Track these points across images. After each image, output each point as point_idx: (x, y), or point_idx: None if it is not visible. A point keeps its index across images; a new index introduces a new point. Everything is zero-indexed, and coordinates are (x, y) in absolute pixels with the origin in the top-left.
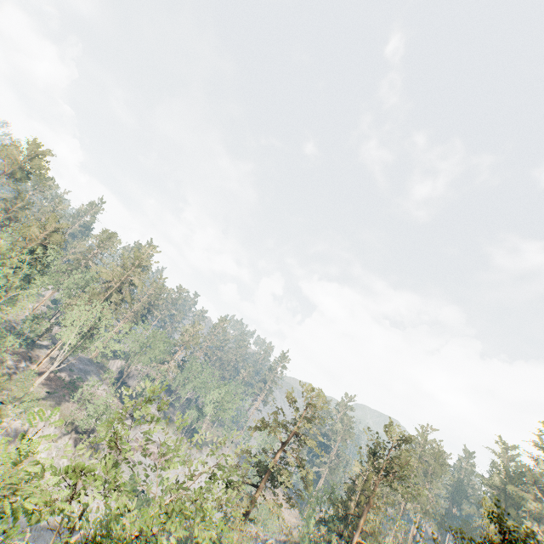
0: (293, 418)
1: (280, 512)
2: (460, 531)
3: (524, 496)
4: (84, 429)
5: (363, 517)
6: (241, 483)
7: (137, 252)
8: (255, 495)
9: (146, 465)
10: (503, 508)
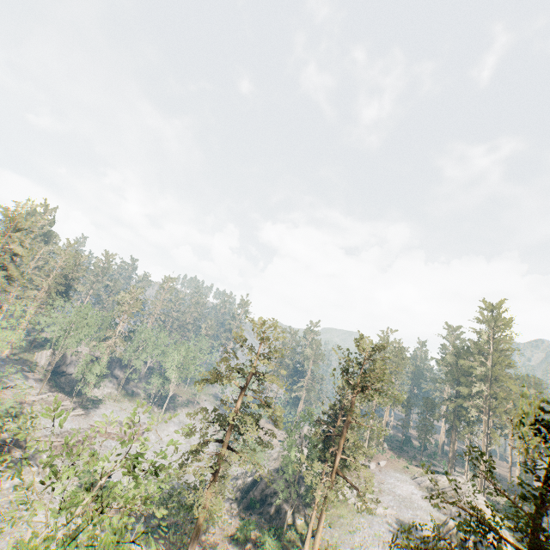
0: (251, 359)
1: (254, 458)
2: (468, 447)
3: (474, 365)
4: (6, 440)
5: (341, 434)
6: (204, 443)
7: (7, 212)
8: (222, 452)
9: (111, 448)
10: (543, 410)
